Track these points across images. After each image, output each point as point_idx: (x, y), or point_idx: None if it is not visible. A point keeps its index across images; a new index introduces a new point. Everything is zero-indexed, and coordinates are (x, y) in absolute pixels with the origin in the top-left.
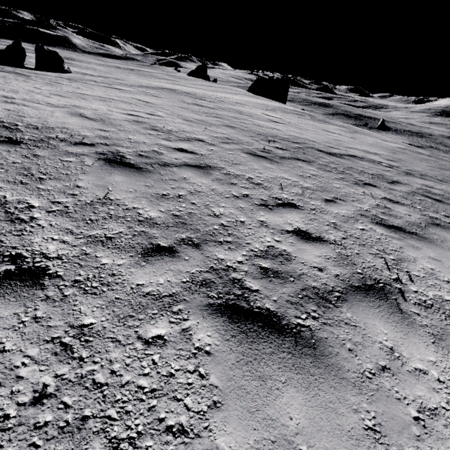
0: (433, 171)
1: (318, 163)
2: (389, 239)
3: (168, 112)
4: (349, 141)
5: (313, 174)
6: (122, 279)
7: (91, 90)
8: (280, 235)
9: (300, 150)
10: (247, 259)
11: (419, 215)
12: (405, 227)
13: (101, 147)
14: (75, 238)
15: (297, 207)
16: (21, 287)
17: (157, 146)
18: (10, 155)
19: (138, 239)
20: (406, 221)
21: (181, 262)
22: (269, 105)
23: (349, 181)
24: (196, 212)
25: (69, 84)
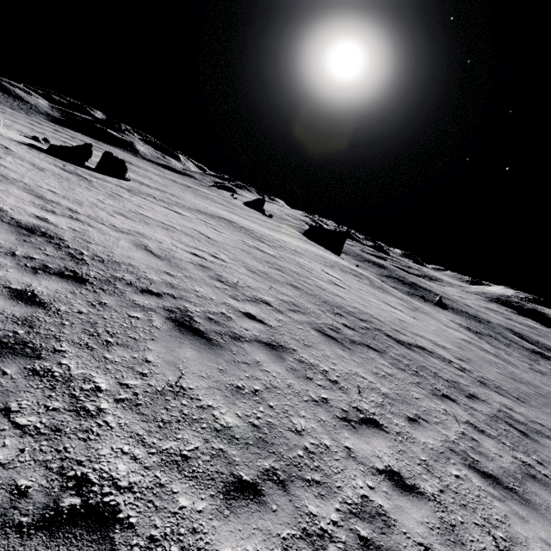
0: (506, 382)
1: (389, 355)
2: (489, 498)
3: (231, 255)
4: (413, 324)
5: (388, 373)
6: (205, 541)
7: (153, 211)
8: (372, 476)
9: (368, 331)
10: (342, 518)
11: (510, 457)
12: (501, 477)
13: (169, 300)
14: (147, 453)
15: (381, 428)
16: (88, 544)
17: (225, 306)
18: (75, 300)
19: (217, 463)
20: (500, 467)
21: (268, 514)
22: (326, 257)
23: (426, 389)
24: (276, 423)
25: (130, 198)
